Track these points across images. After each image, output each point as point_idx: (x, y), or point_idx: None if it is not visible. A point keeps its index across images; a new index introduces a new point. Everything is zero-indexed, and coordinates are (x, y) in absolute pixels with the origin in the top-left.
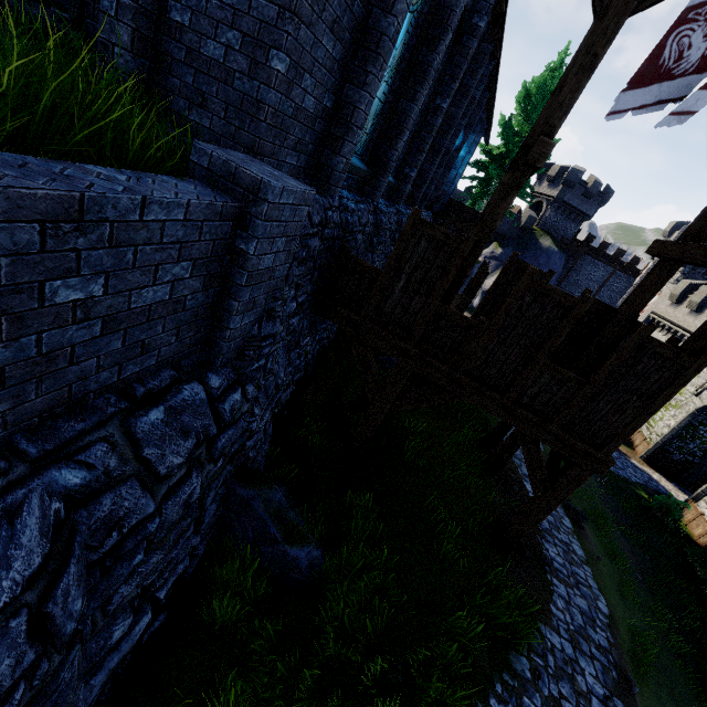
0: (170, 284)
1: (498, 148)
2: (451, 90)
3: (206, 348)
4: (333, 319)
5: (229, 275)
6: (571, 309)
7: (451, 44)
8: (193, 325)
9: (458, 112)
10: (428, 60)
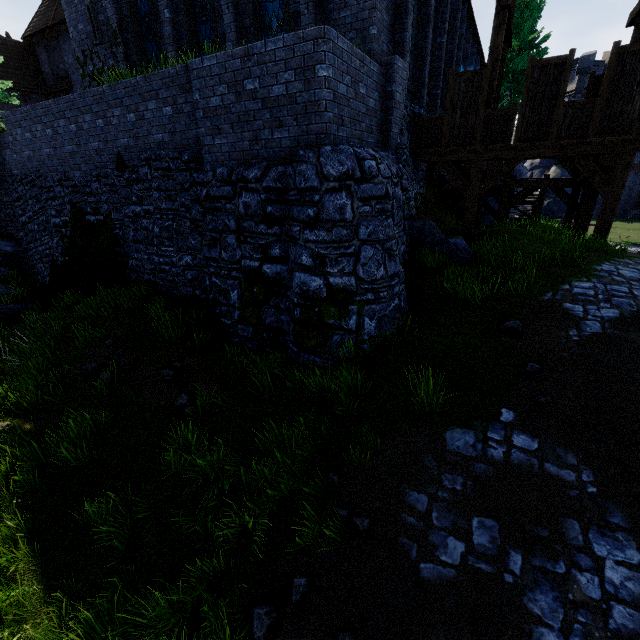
0: (374, 102)
1: None
2: (444, 29)
3: (383, 149)
4: (426, 160)
5: (386, 107)
6: (565, 63)
7: (435, 4)
8: (379, 131)
9: (454, 46)
10: (426, 13)
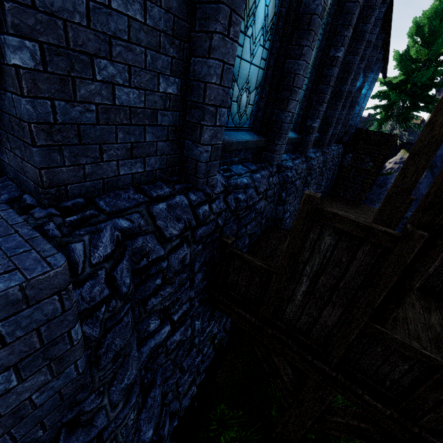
0: None
1: (396, 78)
2: (344, 37)
3: None
4: (229, 315)
5: None
6: None
7: None
8: None
9: (356, 57)
10: (310, 8)
